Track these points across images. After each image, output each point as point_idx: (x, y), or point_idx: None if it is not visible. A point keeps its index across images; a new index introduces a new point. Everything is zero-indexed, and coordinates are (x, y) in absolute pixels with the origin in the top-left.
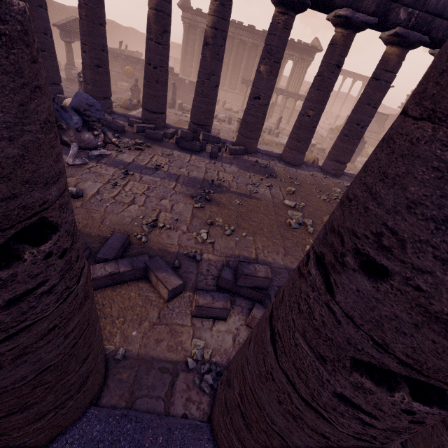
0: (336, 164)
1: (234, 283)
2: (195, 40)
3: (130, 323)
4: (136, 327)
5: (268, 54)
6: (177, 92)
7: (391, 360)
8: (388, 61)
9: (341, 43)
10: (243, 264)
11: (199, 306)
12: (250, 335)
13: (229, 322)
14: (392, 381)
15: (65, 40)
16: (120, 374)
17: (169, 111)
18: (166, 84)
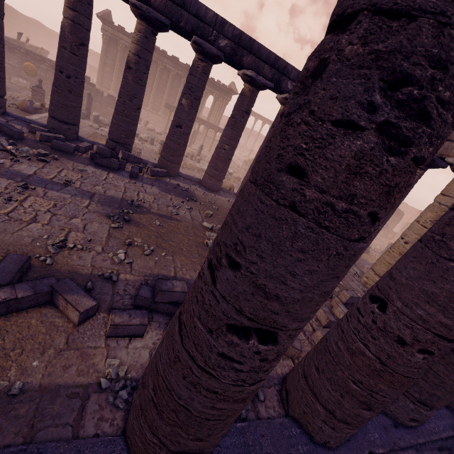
0: None
1: (152, 300)
2: (116, 55)
3: (30, 353)
4: (38, 356)
5: (189, 91)
6: (93, 103)
7: (245, 319)
8: None
9: (248, 96)
10: (162, 281)
11: (114, 325)
12: (164, 336)
13: (146, 338)
14: (248, 335)
15: None
16: (16, 410)
17: (82, 122)
18: (81, 96)
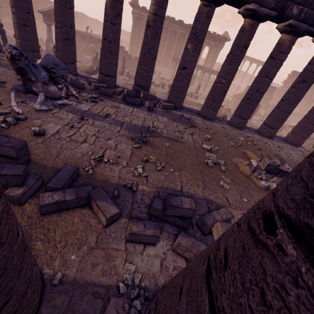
0: (240, 120)
1: (163, 212)
2: (141, 29)
3: (70, 247)
4: (76, 251)
5: (194, 36)
6: (126, 64)
7: None
8: (282, 45)
9: (248, 30)
10: (172, 197)
11: (132, 233)
12: (180, 282)
13: (157, 247)
14: None
15: (46, 23)
16: (55, 300)
17: (119, 77)
18: (117, 55)
